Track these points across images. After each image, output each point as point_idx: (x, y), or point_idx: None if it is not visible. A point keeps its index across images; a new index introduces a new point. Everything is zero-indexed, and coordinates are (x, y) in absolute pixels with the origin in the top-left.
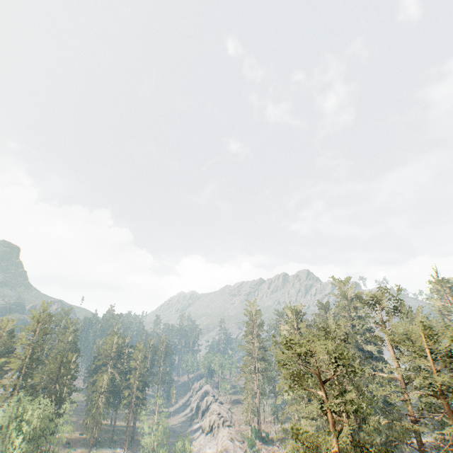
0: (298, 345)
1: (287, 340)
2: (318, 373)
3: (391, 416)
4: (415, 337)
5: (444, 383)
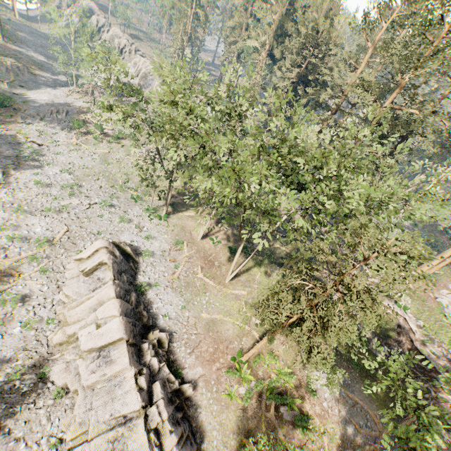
0: None
1: None
2: None
3: None
4: None
5: None
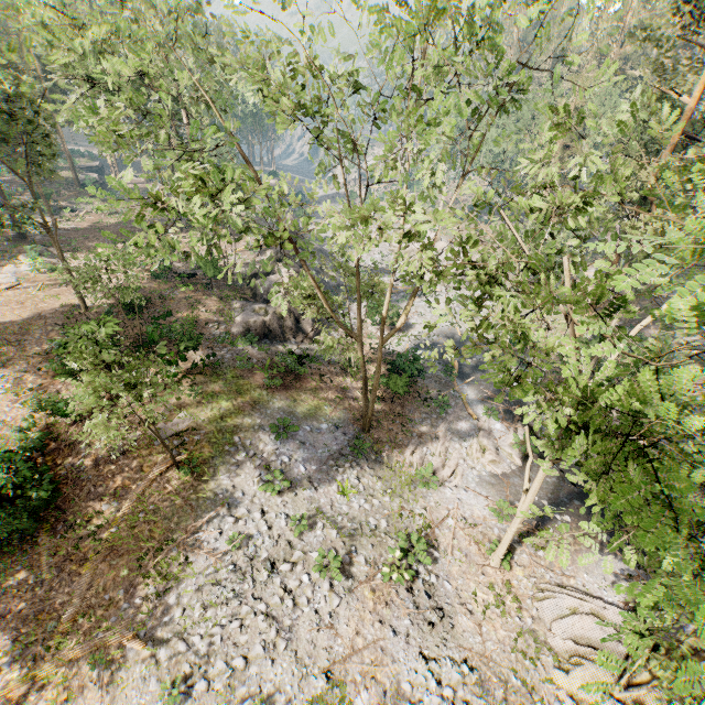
0: None
1: None
2: None
3: None
4: None
5: None
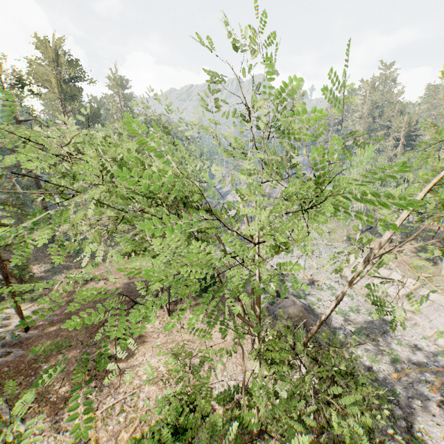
0: None
1: None
2: None
3: None
4: None
5: None
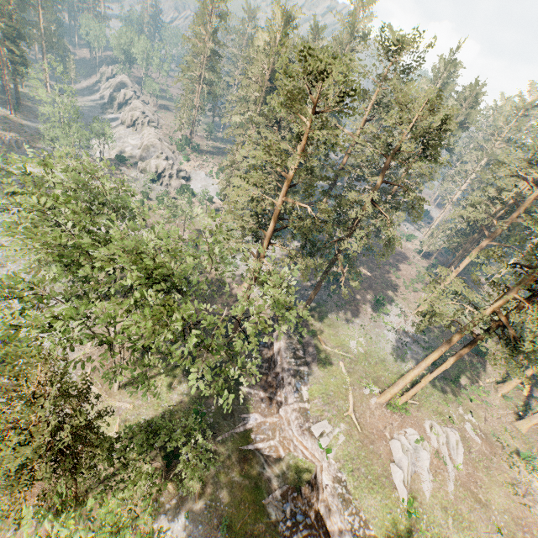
0: (315, 60)
1: (305, 46)
2: (316, 102)
3: (330, 161)
4: (415, 105)
5: (408, 149)
